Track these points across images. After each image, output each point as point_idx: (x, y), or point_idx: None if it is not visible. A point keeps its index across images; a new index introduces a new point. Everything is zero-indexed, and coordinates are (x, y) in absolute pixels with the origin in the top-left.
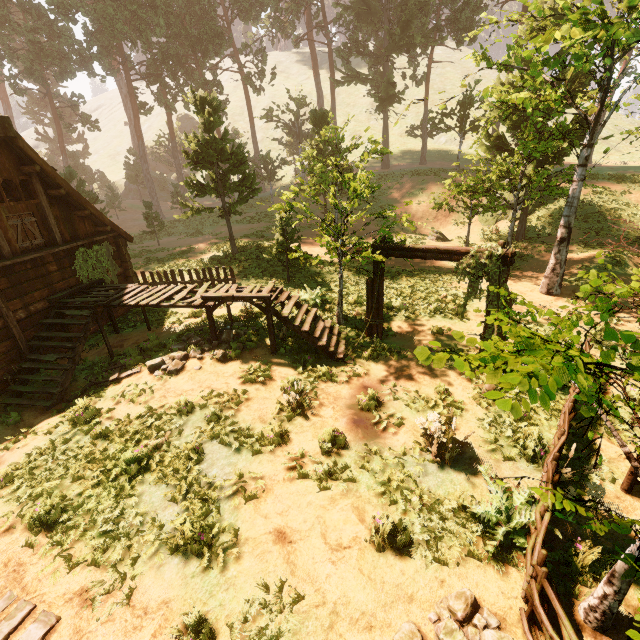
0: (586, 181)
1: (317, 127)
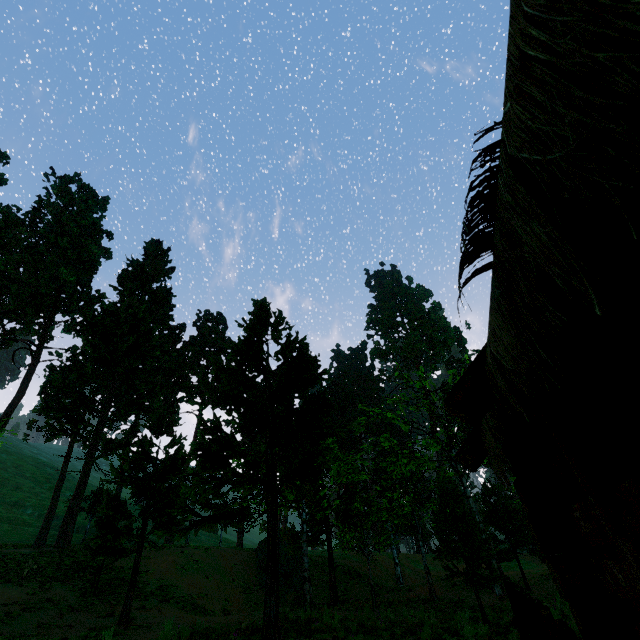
0: None
1: (156, 434)
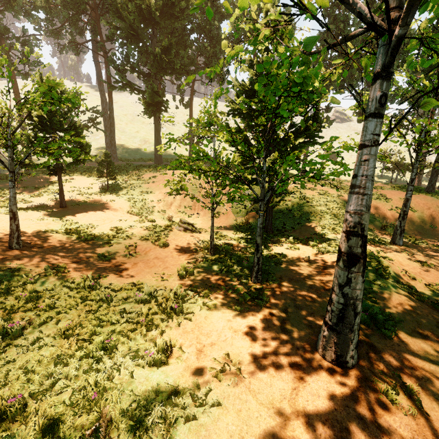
0: (310, 185)
1: None
